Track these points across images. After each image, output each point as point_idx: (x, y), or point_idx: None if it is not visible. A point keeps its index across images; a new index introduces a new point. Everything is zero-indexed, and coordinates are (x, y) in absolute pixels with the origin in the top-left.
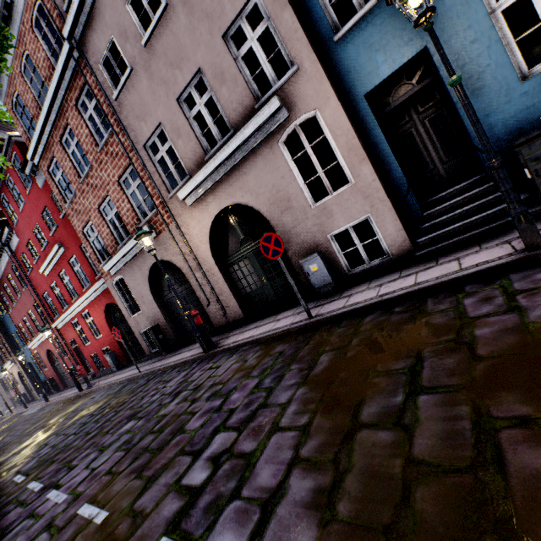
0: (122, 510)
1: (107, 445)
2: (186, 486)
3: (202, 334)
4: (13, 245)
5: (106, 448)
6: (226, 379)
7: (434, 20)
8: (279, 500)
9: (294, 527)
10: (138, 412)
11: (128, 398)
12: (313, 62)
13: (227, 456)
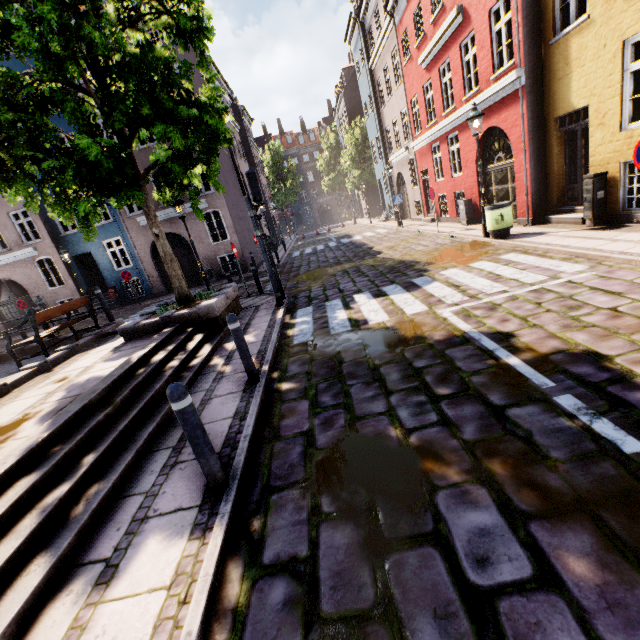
0: None
1: None
2: None
3: None
4: None
5: None
6: None
7: (93, 246)
8: None
9: None
10: None
11: None
12: (50, 241)
13: None
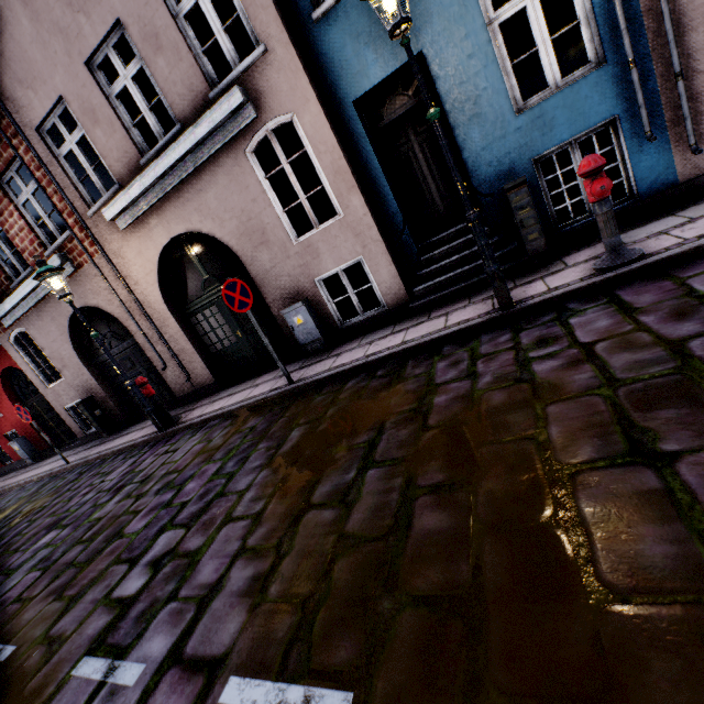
0: (35, 639)
1: (16, 567)
2: (118, 598)
3: (155, 408)
4: None
5: (13, 571)
6: (183, 465)
7: (429, 19)
8: (216, 594)
9: (226, 616)
10: (62, 518)
11: (49, 501)
12: (285, 46)
13: (170, 557)
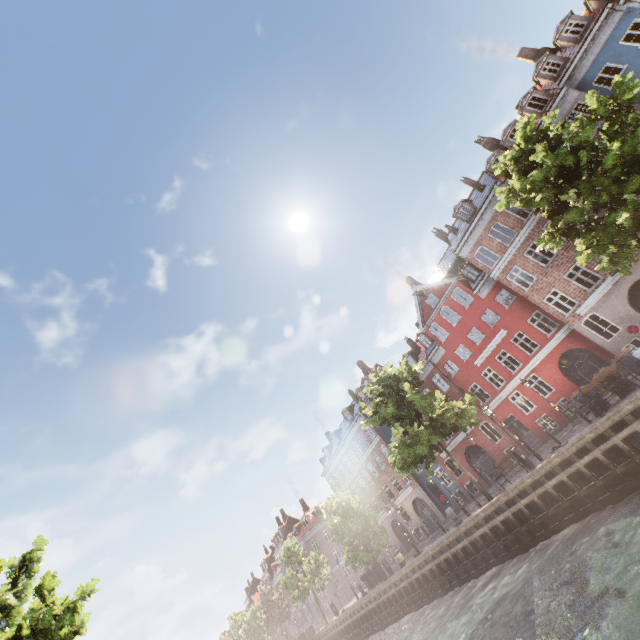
0: None
1: None
2: None
3: None
4: (435, 360)
5: None
6: None
7: None
8: None
9: None
10: None
11: None
12: None
13: None
